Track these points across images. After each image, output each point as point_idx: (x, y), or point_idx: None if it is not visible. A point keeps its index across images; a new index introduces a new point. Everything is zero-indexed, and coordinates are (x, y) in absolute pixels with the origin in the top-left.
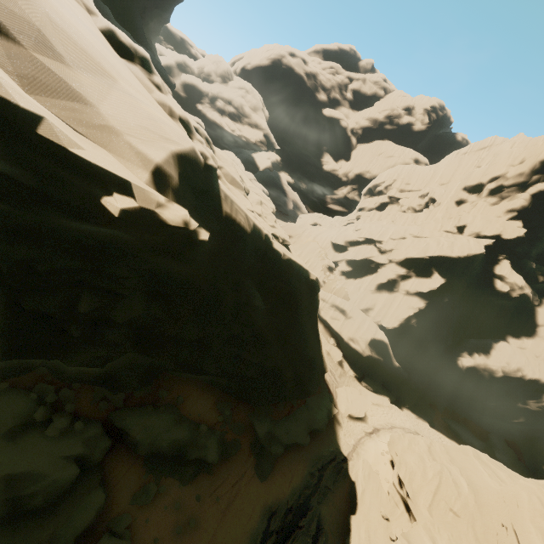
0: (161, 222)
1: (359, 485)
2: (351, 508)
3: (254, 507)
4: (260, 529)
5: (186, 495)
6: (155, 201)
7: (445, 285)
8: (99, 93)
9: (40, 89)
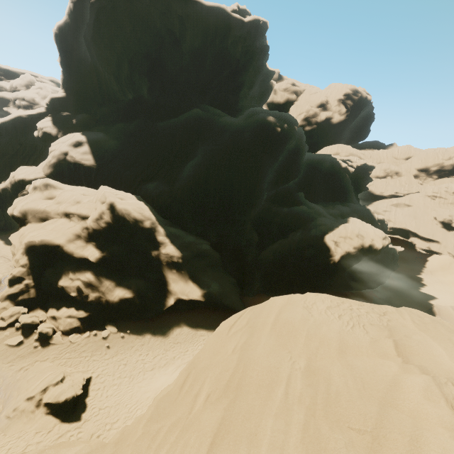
0: None
1: None
2: None
3: None
4: None
5: None
6: None
7: None
8: None
9: None
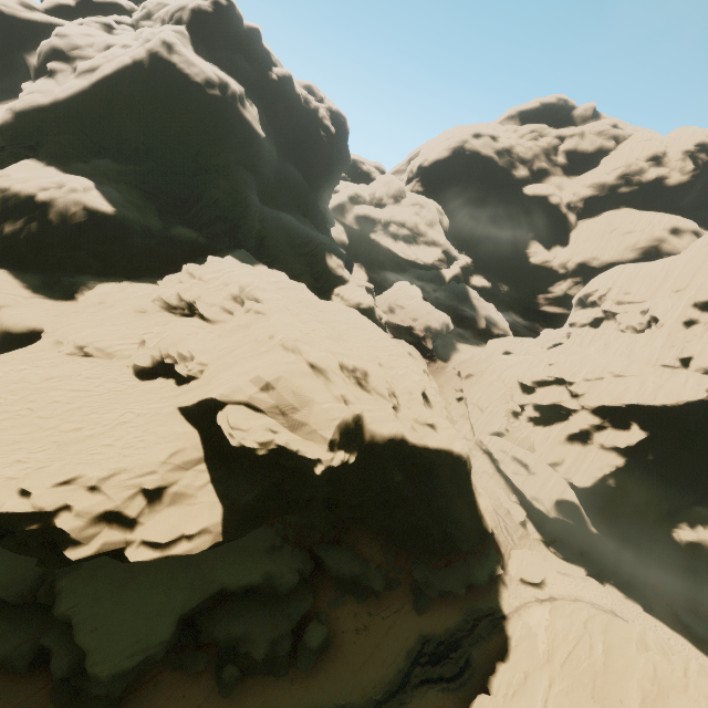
0: (332, 466)
1: (513, 641)
2: (502, 657)
3: (411, 632)
4: (415, 648)
5: (361, 609)
6: (330, 459)
7: (650, 438)
8: (309, 415)
9: (294, 428)
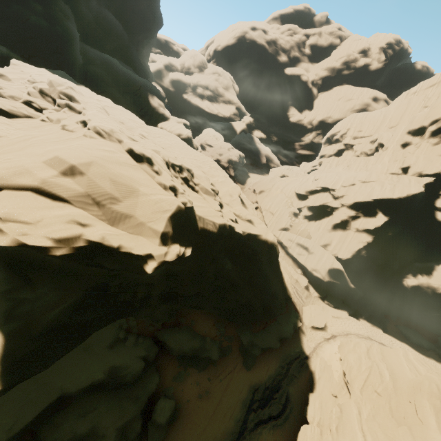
0: (167, 261)
1: (316, 374)
2: (310, 389)
3: (244, 386)
4: (248, 398)
5: (202, 377)
6: (163, 254)
7: (389, 221)
8: (134, 206)
9: (115, 221)
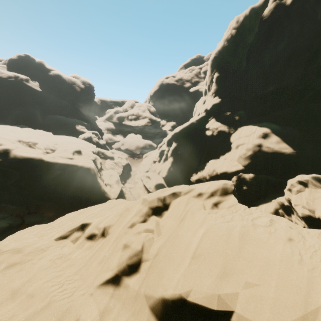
0: None
1: None
2: None
3: None
4: None
5: None
6: None
7: (179, 145)
8: None
9: None
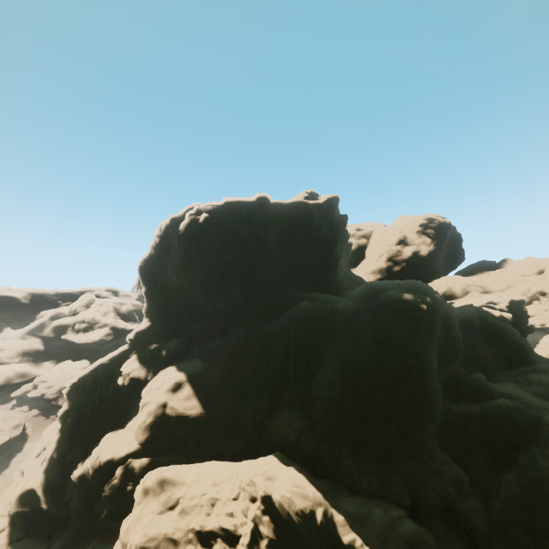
0: None
1: None
2: None
3: None
4: None
5: None
6: None
7: (75, 406)
8: None
9: None
